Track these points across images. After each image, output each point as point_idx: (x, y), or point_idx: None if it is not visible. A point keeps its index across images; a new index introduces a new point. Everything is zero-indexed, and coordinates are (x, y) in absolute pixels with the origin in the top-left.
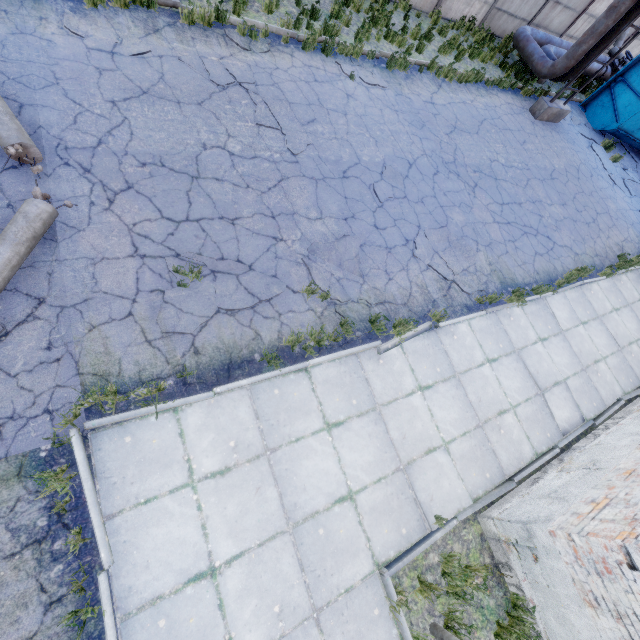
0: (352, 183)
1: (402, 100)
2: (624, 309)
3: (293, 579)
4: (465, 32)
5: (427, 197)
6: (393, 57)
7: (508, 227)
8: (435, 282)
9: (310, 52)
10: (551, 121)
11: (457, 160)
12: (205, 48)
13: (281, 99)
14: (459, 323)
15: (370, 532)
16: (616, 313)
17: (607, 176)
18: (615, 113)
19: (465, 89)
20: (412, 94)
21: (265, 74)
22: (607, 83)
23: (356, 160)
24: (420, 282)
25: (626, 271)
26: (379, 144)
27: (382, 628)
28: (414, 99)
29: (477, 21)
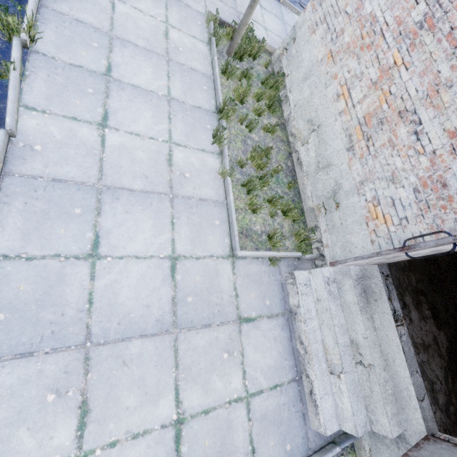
0: None
1: None
2: None
3: None
4: None
5: None
6: None
7: None
8: None
9: None
10: None
11: None
12: None
13: None
14: (295, 14)
15: (208, 6)
16: None
17: None
18: None
19: None
20: None
21: None
22: None
23: None
24: None
25: None
26: None
27: (200, 28)
28: None
29: None
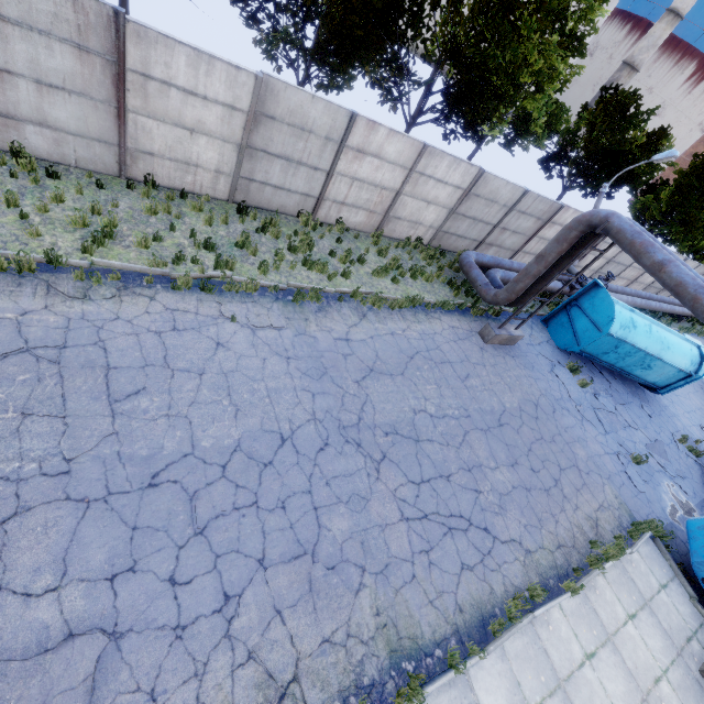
0: (161, 494)
1: (302, 341)
2: (603, 651)
3: None
4: (410, 251)
5: (295, 495)
6: (298, 292)
7: (423, 524)
8: (255, 691)
9: (184, 291)
10: (505, 344)
11: (363, 420)
12: (4, 301)
13: (95, 365)
14: None
15: None
16: (590, 665)
17: (574, 408)
18: (575, 336)
19: (398, 316)
20: (320, 331)
21: (90, 329)
22: (563, 304)
23: (188, 448)
24: (221, 700)
25: (601, 572)
26: (241, 414)
27: None
28: (321, 337)
29: (426, 240)
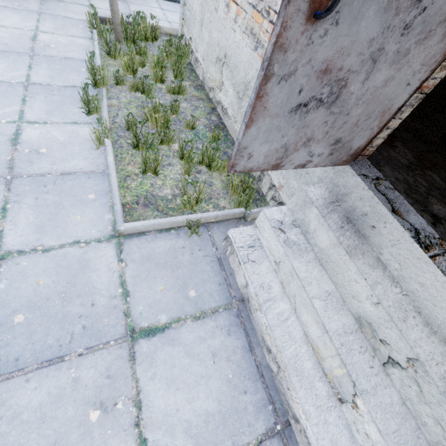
0: None
1: None
2: None
3: (33, 4)
4: None
5: None
6: None
7: None
8: None
9: None
10: None
11: None
12: None
13: None
14: None
15: None
16: None
17: None
18: None
19: None
20: None
21: None
22: None
23: None
24: None
25: None
26: None
27: (81, 30)
28: None
29: None
